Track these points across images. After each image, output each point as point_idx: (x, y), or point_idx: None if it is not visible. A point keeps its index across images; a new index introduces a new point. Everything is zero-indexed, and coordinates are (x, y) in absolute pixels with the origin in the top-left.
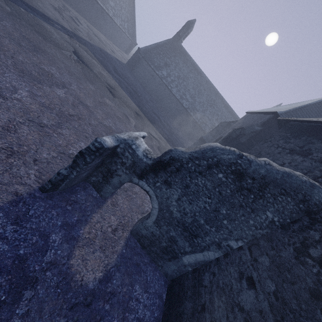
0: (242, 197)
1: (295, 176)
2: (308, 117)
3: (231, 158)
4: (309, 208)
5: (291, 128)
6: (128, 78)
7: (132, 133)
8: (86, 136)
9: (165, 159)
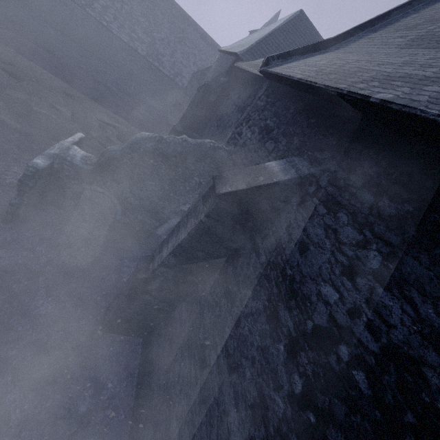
0: (174, 173)
1: (203, 145)
2: (275, 49)
3: (153, 145)
4: (217, 165)
5: (245, 77)
6: (24, 25)
7: (63, 143)
8: (14, 157)
9: (102, 161)
